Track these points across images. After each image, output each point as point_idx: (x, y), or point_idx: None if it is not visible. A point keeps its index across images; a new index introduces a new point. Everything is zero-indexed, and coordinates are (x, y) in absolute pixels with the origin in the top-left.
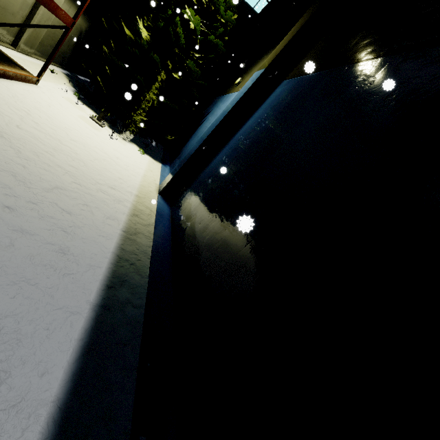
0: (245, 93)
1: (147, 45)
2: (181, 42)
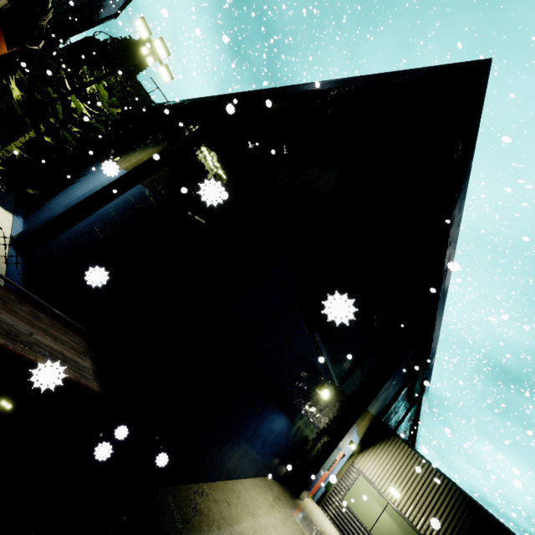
0: (109, 183)
1: (18, 108)
2: (59, 115)
